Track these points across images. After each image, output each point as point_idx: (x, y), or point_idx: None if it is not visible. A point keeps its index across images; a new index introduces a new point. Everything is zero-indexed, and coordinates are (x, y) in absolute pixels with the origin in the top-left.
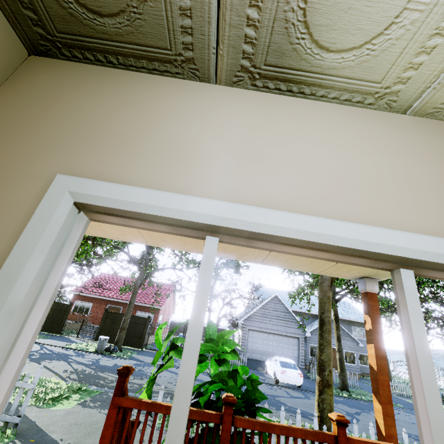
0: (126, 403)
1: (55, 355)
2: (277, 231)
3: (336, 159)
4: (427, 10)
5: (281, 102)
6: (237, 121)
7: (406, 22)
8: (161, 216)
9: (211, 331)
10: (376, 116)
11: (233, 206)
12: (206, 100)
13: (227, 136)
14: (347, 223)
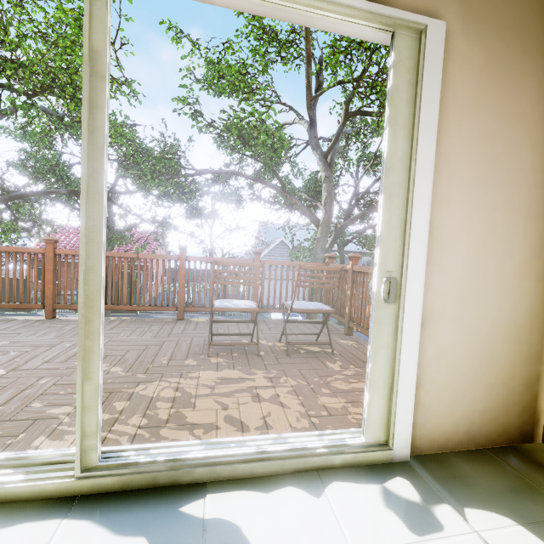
0: None
1: None
2: None
3: None
4: None
5: None
6: None
7: None
8: None
9: None
10: None
11: None
12: None
13: None
14: None
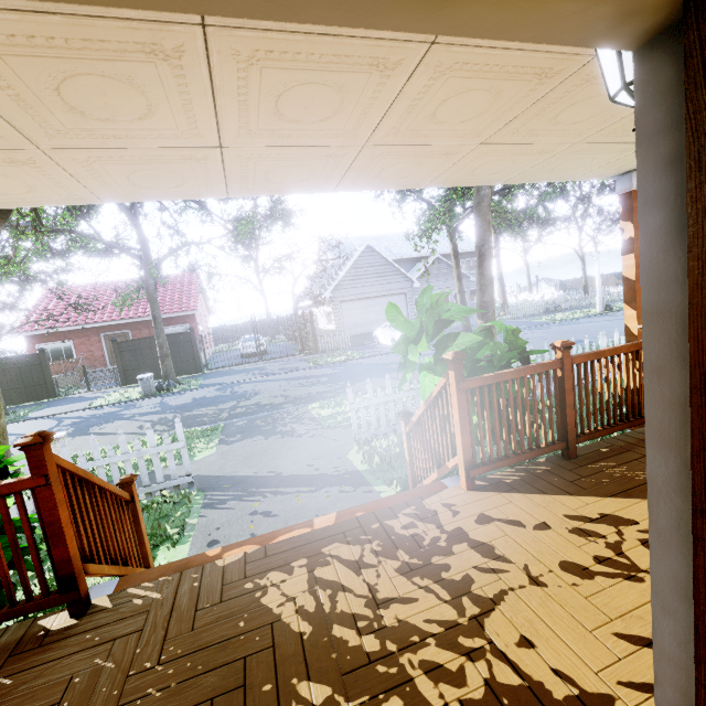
0: (473, 384)
1: (94, 420)
2: None
3: None
4: None
5: None
6: None
7: None
8: None
9: (425, 300)
10: None
11: None
12: None
13: None
14: None
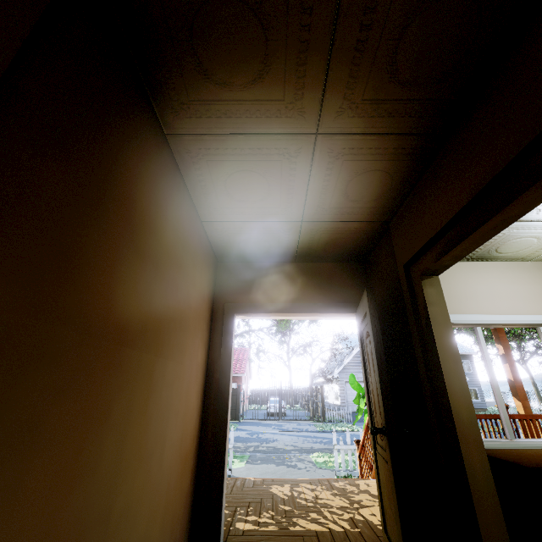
0: None
1: None
2: (500, 322)
3: (509, 290)
4: (537, 247)
5: (479, 265)
6: (467, 279)
7: (530, 248)
8: (462, 323)
9: None
10: (517, 265)
11: (483, 316)
12: (451, 271)
13: (467, 287)
14: (520, 315)
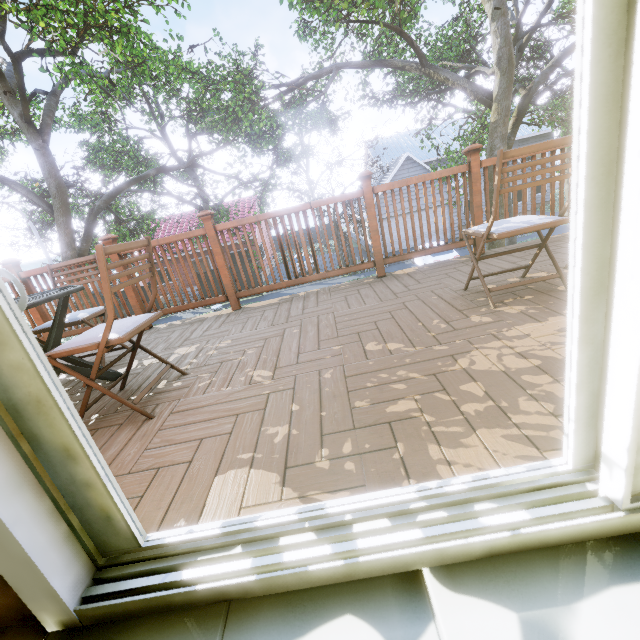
0: None
1: None
2: None
3: None
4: None
5: None
6: None
7: None
8: None
9: None
10: None
11: None
12: None
13: None
14: None
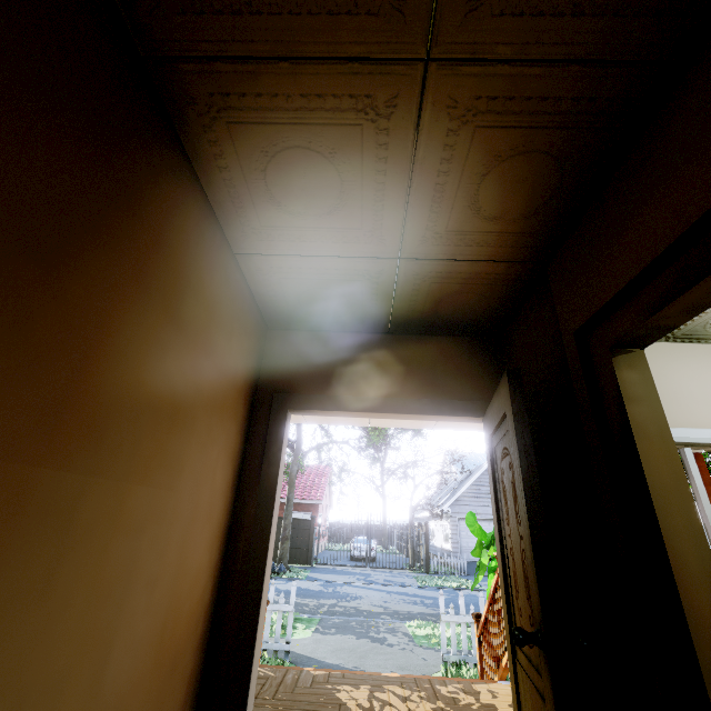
0: None
1: None
2: None
3: None
4: None
5: (685, 349)
6: (666, 370)
7: None
8: None
9: None
10: None
11: (695, 430)
12: None
13: (666, 383)
14: None
